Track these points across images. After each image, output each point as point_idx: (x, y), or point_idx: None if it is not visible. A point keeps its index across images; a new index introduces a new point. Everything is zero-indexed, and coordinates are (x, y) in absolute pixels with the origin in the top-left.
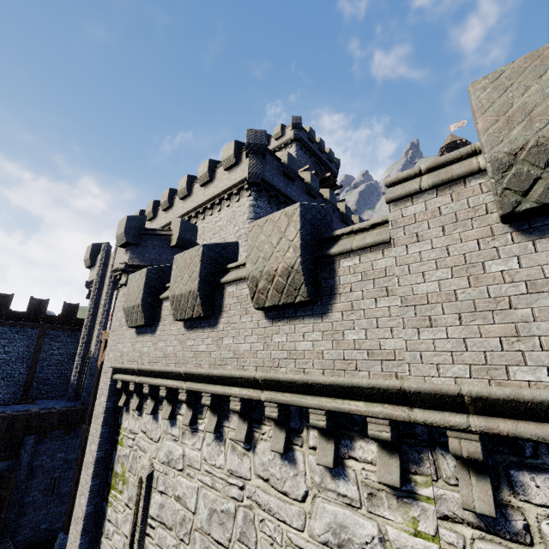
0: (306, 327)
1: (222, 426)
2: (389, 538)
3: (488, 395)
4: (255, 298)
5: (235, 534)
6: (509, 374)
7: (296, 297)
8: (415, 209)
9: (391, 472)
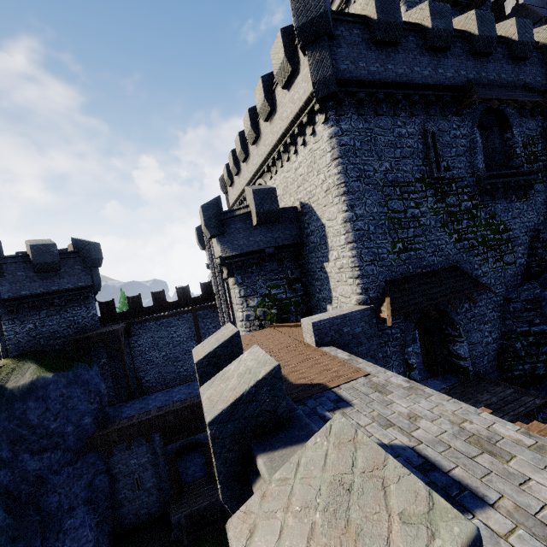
0: None
1: None
2: None
3: None
4: None
5: None
6: None
7: None
8: None
9: None
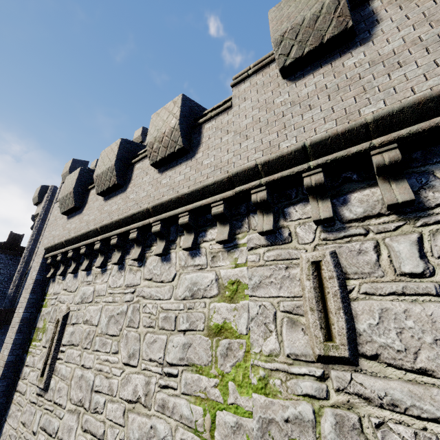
0: (182, 168)
1: (124, 260)
2: (221, 276)
3: (268, 158)
4: (151, 157)
5: (125, 324)
6: (279, 147)
7: (175, 147)
8: (245, 86)
9: (224, 233)
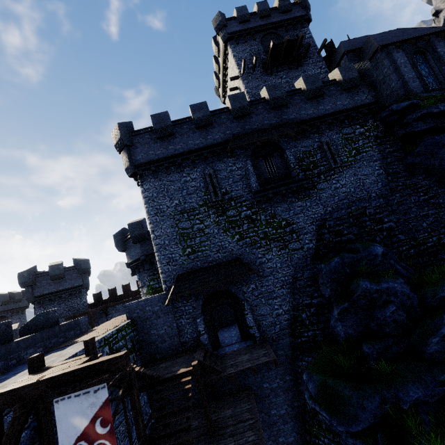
0: None
1: None
2: None
3: None
4: None
5: None
6: None
7: None
8: None
9: None
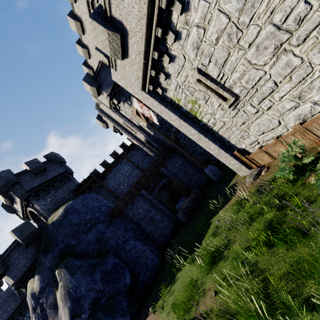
0: None
1: None
2: None
3: None
4: None
5: None
6: None
7: None
8: None
9: None
